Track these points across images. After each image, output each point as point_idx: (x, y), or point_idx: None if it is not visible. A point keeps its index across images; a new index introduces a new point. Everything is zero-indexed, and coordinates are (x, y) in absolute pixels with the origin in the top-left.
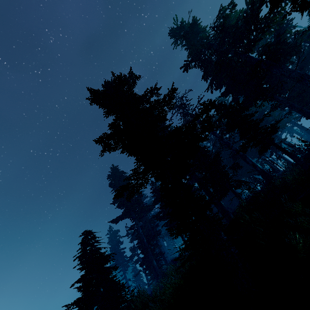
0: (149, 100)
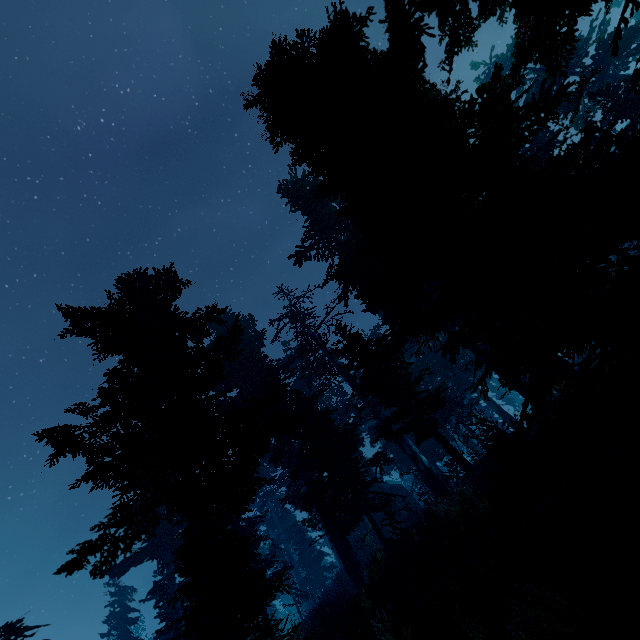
0: (204, 326)
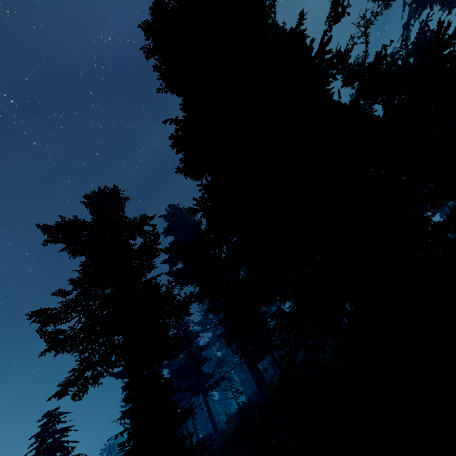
0: (142, 228)
